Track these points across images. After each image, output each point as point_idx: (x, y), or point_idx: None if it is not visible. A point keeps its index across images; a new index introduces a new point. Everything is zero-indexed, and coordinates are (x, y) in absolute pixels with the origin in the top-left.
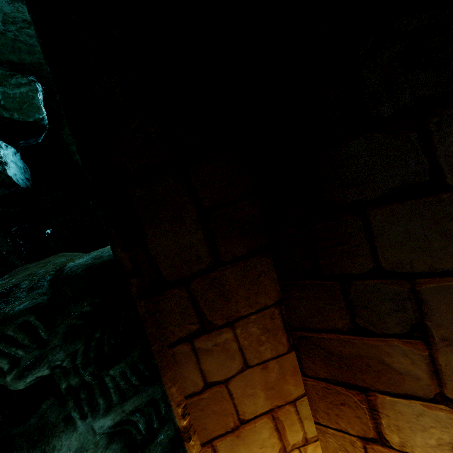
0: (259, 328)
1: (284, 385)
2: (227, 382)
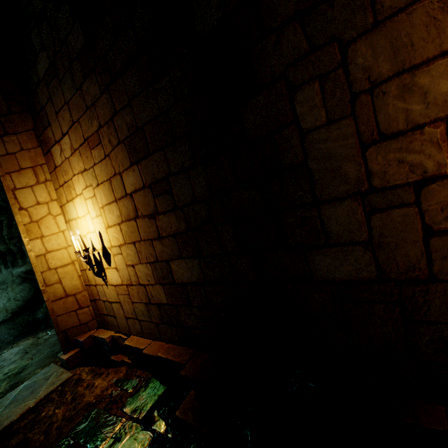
0: (27, 137)
1: (37, 159)
2: (15, 154)
